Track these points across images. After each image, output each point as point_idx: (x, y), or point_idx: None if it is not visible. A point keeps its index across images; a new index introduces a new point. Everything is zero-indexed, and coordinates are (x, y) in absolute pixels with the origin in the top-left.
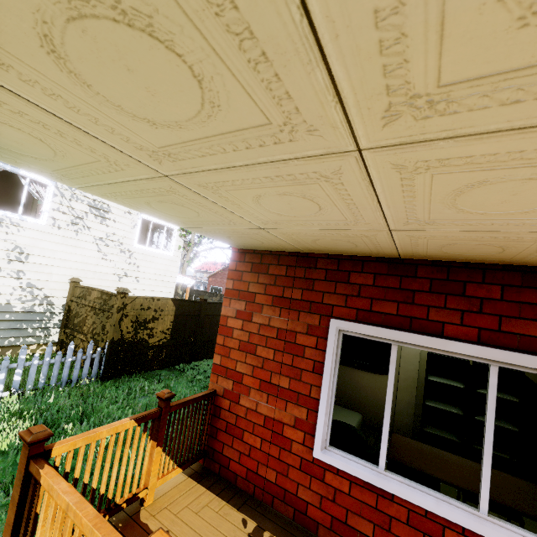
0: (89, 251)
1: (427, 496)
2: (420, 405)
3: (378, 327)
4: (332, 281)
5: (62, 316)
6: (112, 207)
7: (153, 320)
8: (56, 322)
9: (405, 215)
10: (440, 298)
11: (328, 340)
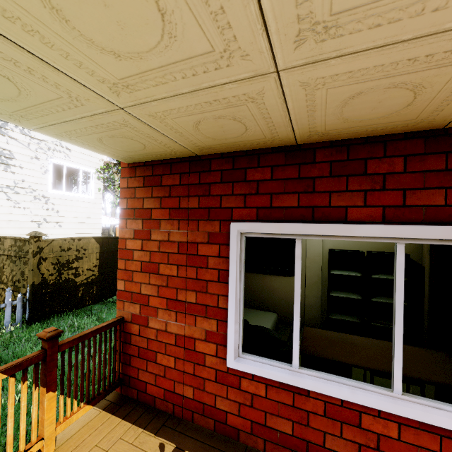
0: None
1: (342, 386)
2: (325, 297)
3: (280, 223)
4: (229, 182)
5: None
6: (14, 153)
7: (76, 260)
8: None
9: (294, 5)
10: (342, 181)
11: (230, 245)
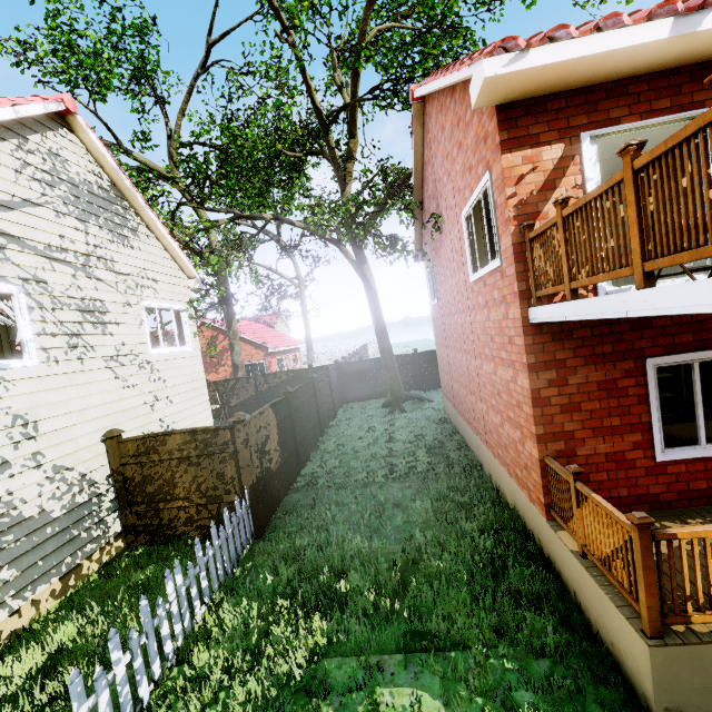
0: (105, 383)
1: None
2: None
3: (684, 354)
4: (638, 330)
5: (111, 494)
6: (106, 303)
7: (266, 441)
8: (108, 506)
9: None
10: None
11: (648, 376)
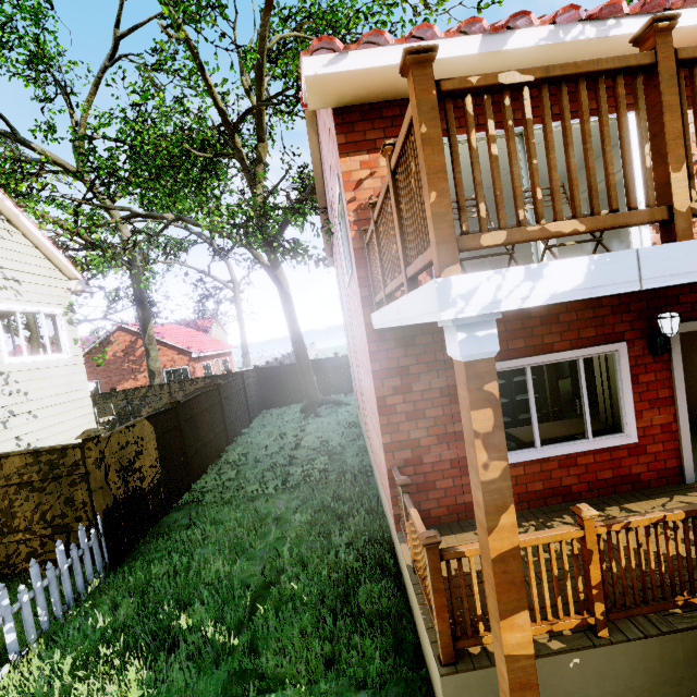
0: None
1: (565, 447)
2: None
3: (517, 359)
4: None
5: None
6: None
7: (137, 457)
8: None
9: None
10: (548, 328)
11: None
